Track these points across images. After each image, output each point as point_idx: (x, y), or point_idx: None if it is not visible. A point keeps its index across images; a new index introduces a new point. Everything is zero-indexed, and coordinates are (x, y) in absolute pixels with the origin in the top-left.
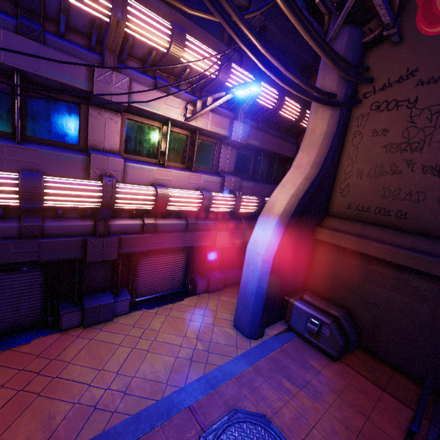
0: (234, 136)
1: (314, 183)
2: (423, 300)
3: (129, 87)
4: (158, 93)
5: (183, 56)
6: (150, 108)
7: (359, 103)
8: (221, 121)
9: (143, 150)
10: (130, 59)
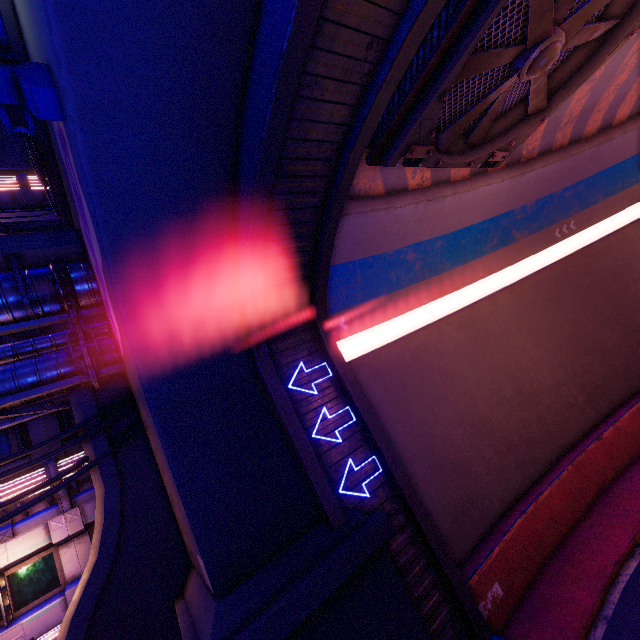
0: (57, 537)
1: (97, 575)
2: None
3: None
4: None
5: None
6: None
7: (142, 426)
8: (28, 538)
9: None
10: None
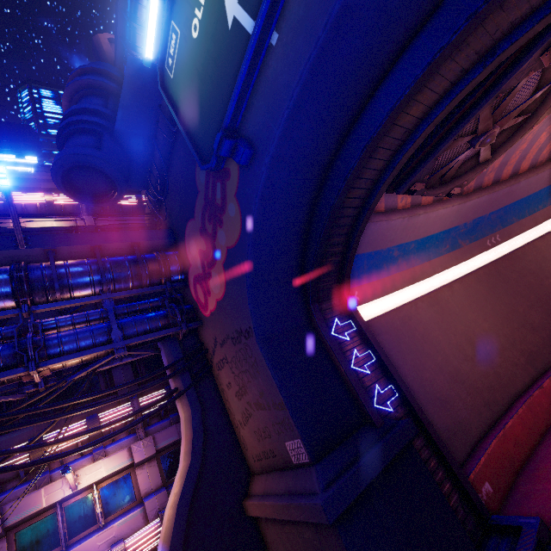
0: (137, 458)
1: (191, 474)
2: None
3: (4, 512)
4: (36, 492)
5: (48, 451)
6: (30, 512)
7: (211, 368)
8: (116, 457)
9: (43, 548)
10: (9, 482)
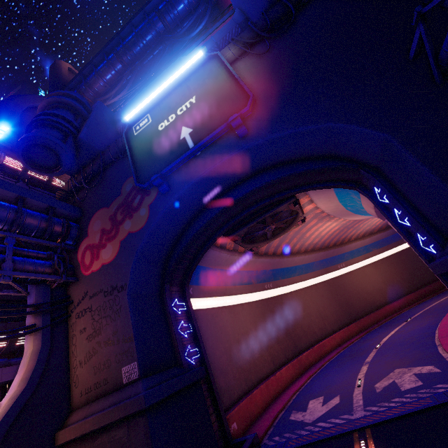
0: None
1: (22, 397)
2: (125, 446)
3: None
4: None
5: None
6: None
7: (70, 317)
8: None
9: None
10: None
